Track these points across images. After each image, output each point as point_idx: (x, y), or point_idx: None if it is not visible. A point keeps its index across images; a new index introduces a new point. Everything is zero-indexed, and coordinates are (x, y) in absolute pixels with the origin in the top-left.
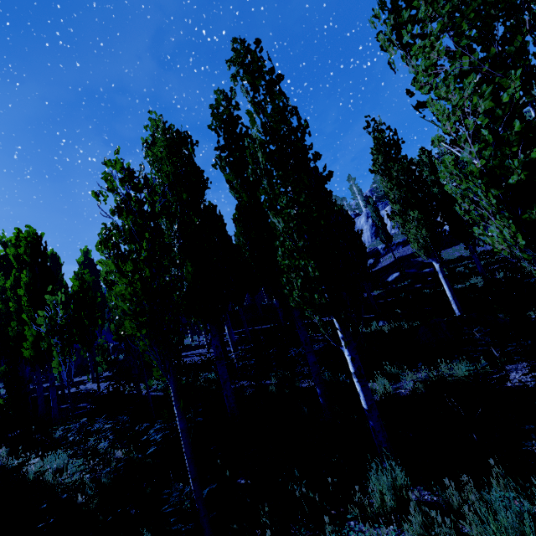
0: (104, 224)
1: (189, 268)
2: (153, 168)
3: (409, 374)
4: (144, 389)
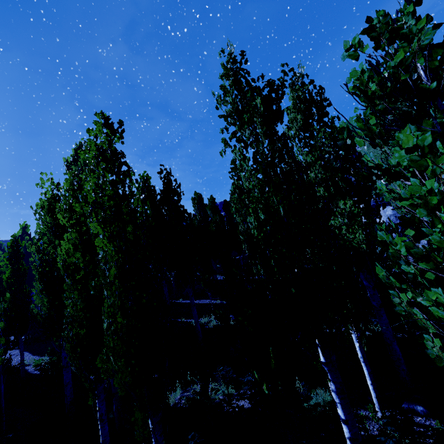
0: (13, 237)
1: (46, 303)
2: (36, 219)
3: (194, 386)
4: (33, 366)
